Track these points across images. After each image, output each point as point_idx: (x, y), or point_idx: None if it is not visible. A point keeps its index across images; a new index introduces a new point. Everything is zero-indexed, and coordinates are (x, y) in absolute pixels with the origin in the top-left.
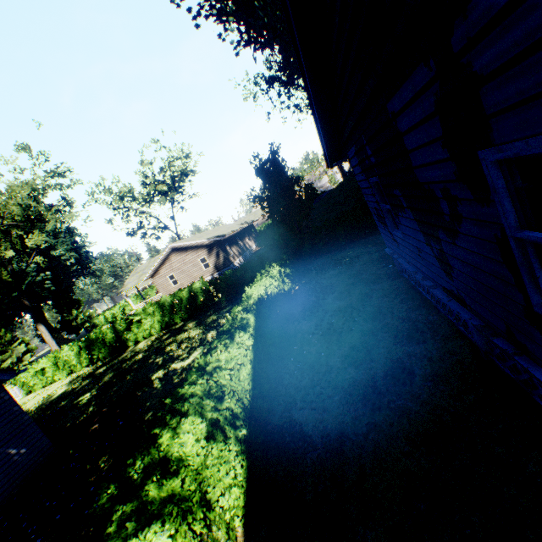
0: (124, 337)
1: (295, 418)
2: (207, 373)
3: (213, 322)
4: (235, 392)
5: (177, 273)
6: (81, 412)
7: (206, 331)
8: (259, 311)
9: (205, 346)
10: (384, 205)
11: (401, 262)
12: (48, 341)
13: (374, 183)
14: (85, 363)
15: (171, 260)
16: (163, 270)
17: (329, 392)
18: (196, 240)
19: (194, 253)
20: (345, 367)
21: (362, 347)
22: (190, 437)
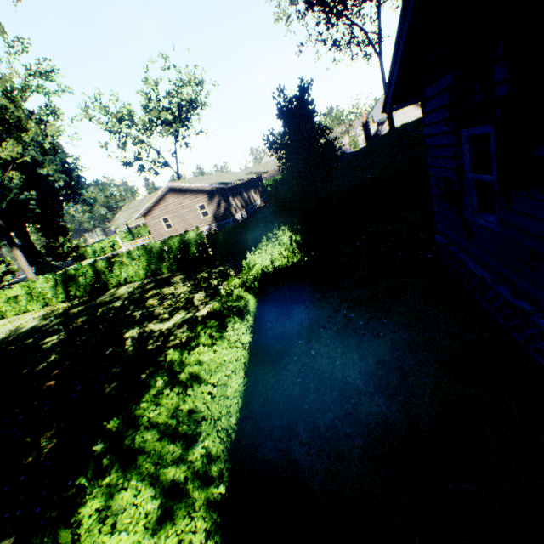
0: (106, 278)
1: (295, 459)
2: (181, 380)
3: (204, 281)
4: (217, 421)
5: (172, 217)
6: (42, 358)
7: (193, 290)
8: (262, 289)
9: (190, 310)
10: (476, 174)
11: (467, 259)
12: (24, 268)
13: (468, 138)
14: (62, 299)
15: (167, 201)
16: (156, 211)
17: (346, 428)
18: (197, 183)
19: (193, 198)
20: (370, 391)
21: (395, 367)
22: (124, 539)
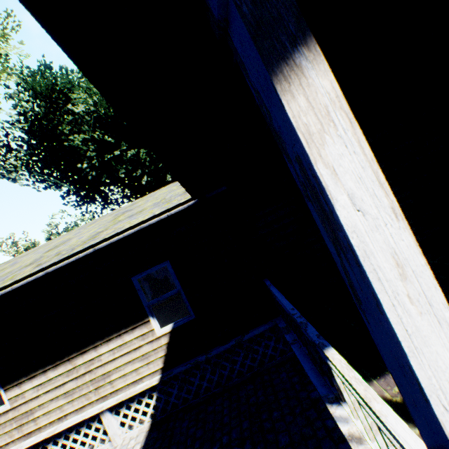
0: None
1: None
2: None
3: None
4: None
5: None
6: None
7: None
8: None
9: None
10: None
11: None
12: None
13: None
14: None
15: None
16: None
17: None
18: None
19: None
20: None
21: None
22: None
